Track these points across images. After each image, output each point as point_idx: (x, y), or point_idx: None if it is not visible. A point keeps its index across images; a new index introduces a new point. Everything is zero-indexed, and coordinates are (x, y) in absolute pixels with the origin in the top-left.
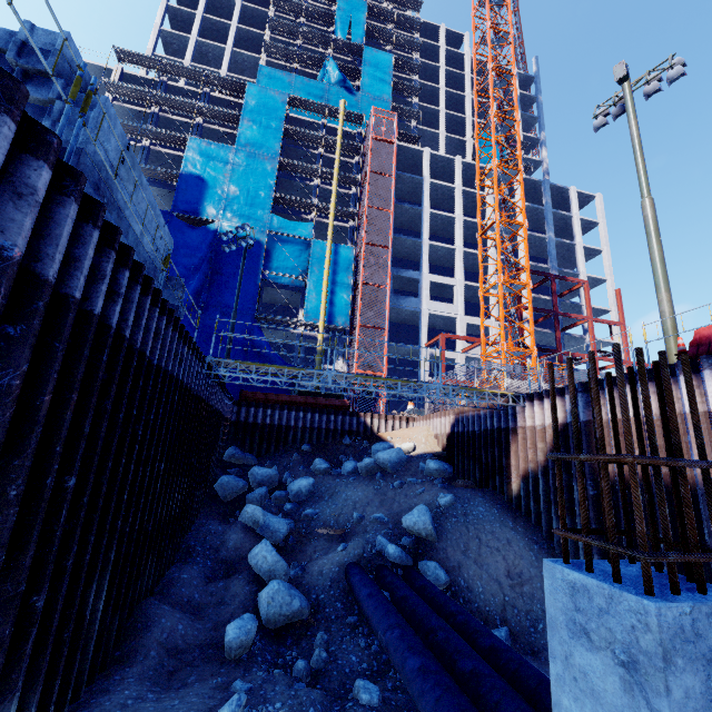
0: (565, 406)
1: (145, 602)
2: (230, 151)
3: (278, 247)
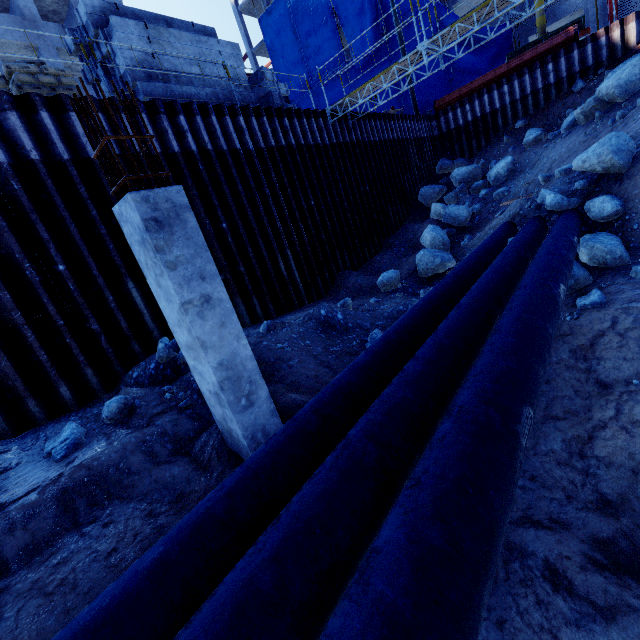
0: None
1: (341, 272)
2: None
3: None
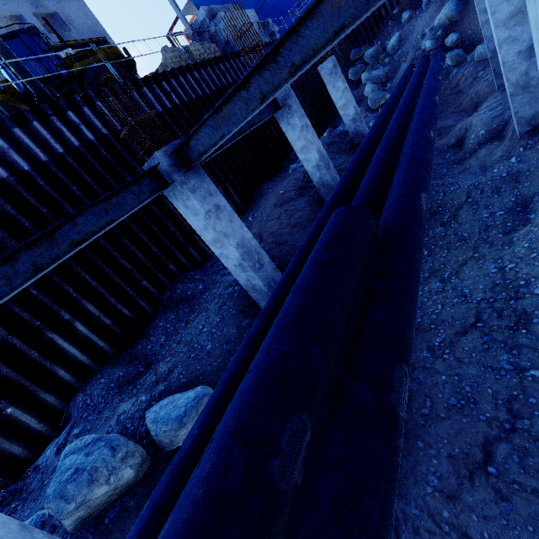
0: None
1: (330, 122)
2: None
3: None
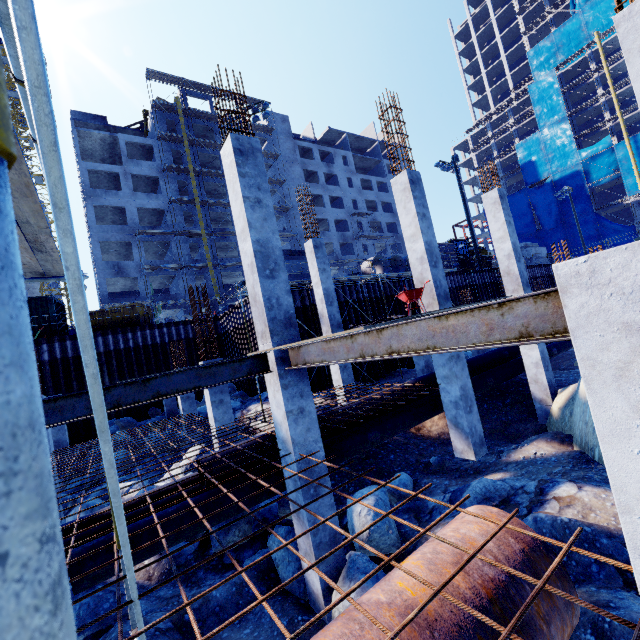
0: None
1: None
2: (537, 135)
3: (591, 165)
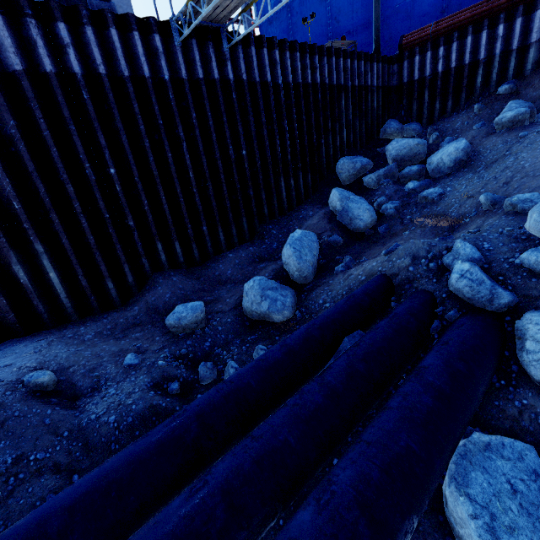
0: None
1: (159, 272)
2: None
3: None
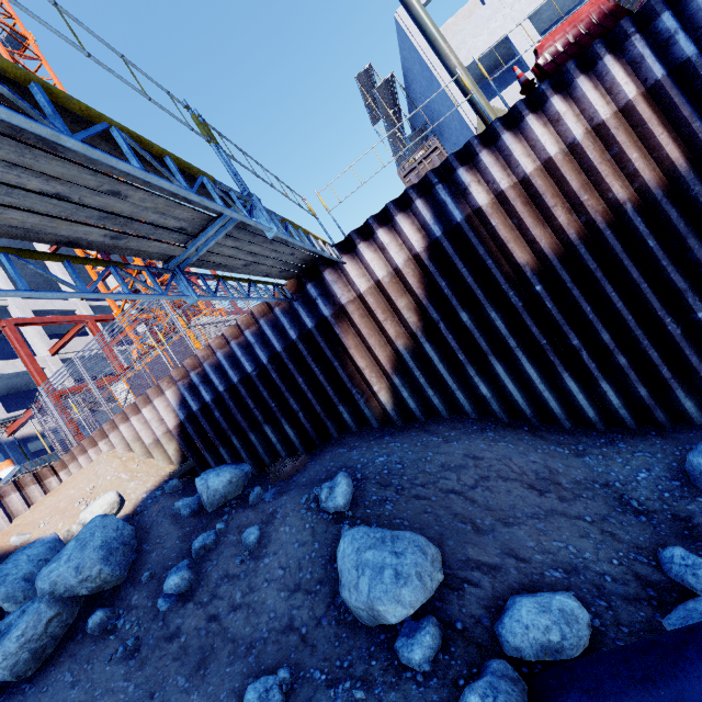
0: (416, 222)
1: None
2: None
3: None
